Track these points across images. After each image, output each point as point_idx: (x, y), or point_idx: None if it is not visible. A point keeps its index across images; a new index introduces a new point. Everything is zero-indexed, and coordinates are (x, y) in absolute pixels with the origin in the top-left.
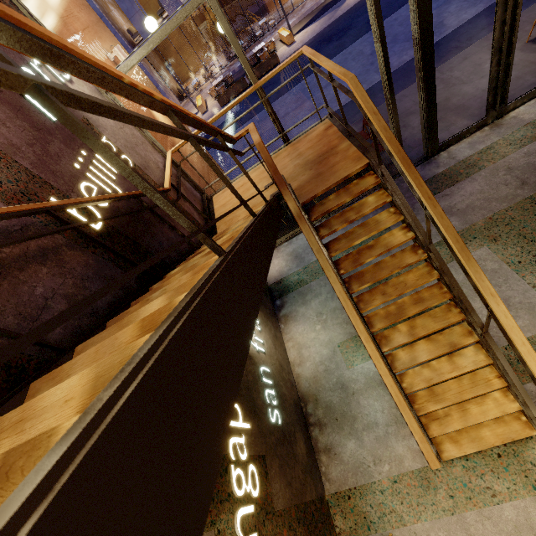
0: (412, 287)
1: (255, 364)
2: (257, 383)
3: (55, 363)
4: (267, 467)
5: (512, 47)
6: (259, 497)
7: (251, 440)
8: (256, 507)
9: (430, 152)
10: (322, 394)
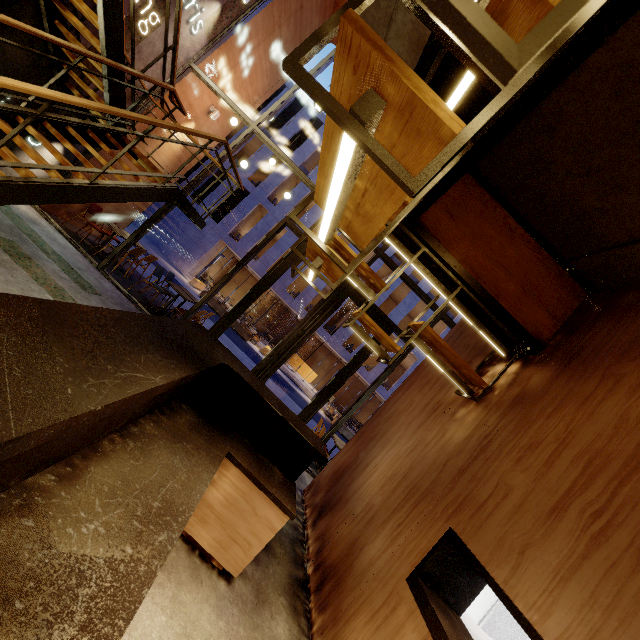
0: (38, 157)
1: None
2: None
3: None
4: None
5: (283, 356)
6: None
7: None
8: None
9: None
10: None
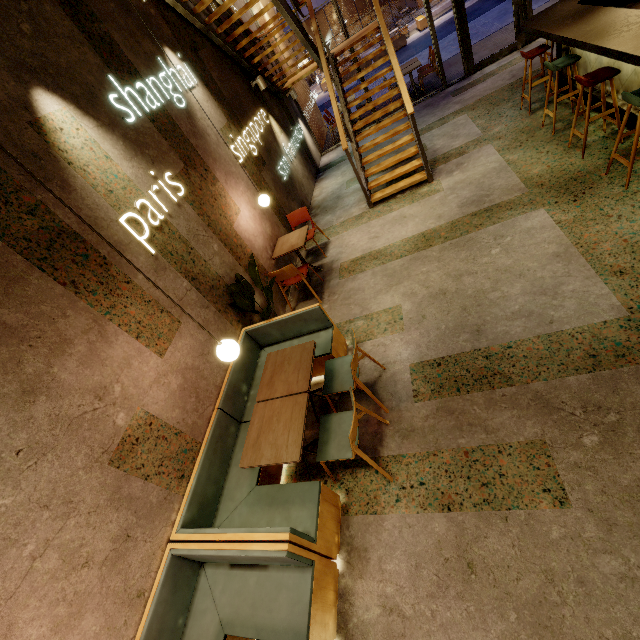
0: (382, 99)
1: (280, 151)
2: (277, 155)
3: (191, 3)
4: (265, 166)
5: None
6: (254, 158)
7: (261, 150)
8: (251, 156)
9: (468, 71)
10: (323, 204)
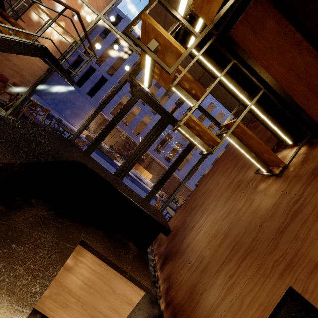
0: None
1: None
2: None
3: None
4: None
5: (132, 162)
6: None
7: None
8: None
9: None
10: None
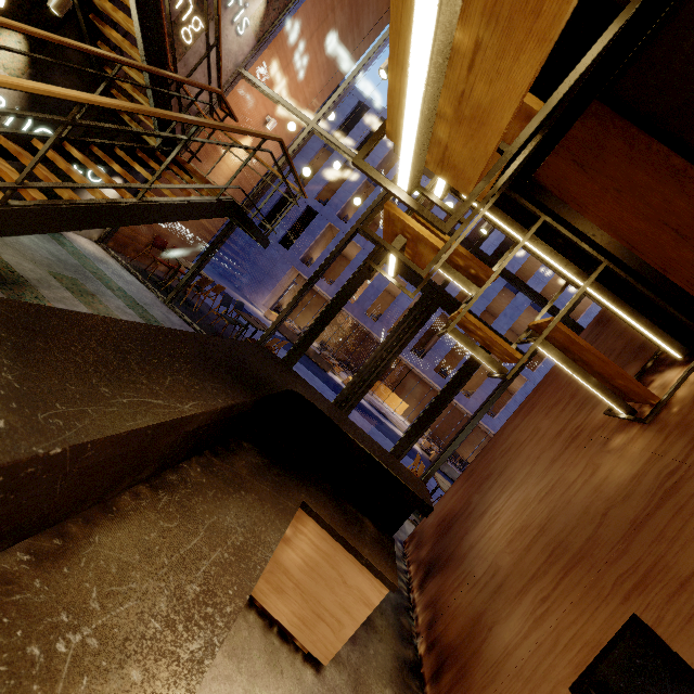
0: (83, 179)
1: None
2: None
3: None
4: None
5: (367, 382)
6: None
7: None
8: None
9: None
10: None
